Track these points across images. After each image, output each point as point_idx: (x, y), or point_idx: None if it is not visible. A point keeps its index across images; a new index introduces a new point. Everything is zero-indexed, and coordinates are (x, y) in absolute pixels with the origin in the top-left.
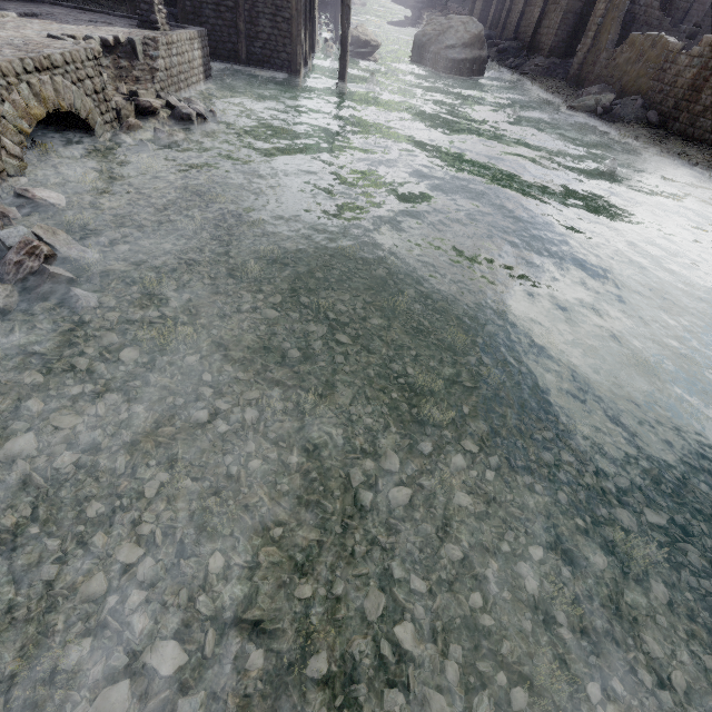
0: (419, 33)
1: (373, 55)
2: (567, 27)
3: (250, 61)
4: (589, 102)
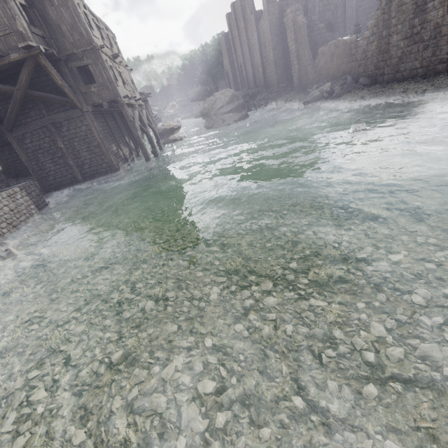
0: (202, 110)
1: (180, 132)
2: (280, 66)
3: (86, 178)
4: (315, 94)
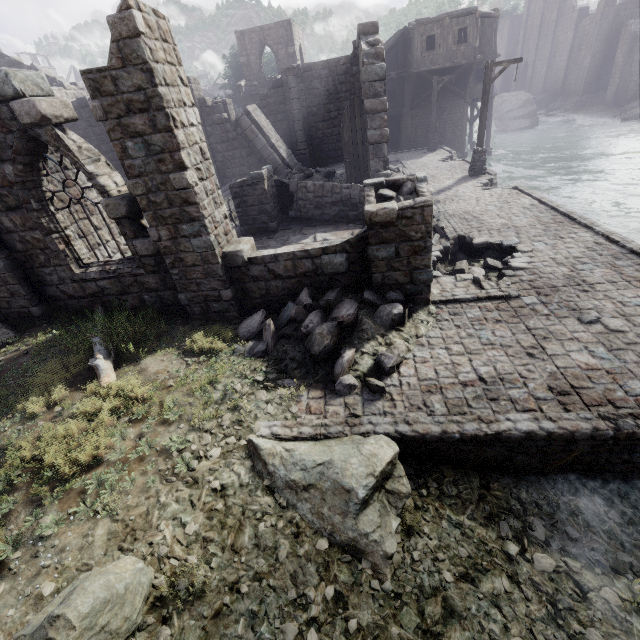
0: None
1: None
2: (592, 76)
3: None
4: (637, 113)
